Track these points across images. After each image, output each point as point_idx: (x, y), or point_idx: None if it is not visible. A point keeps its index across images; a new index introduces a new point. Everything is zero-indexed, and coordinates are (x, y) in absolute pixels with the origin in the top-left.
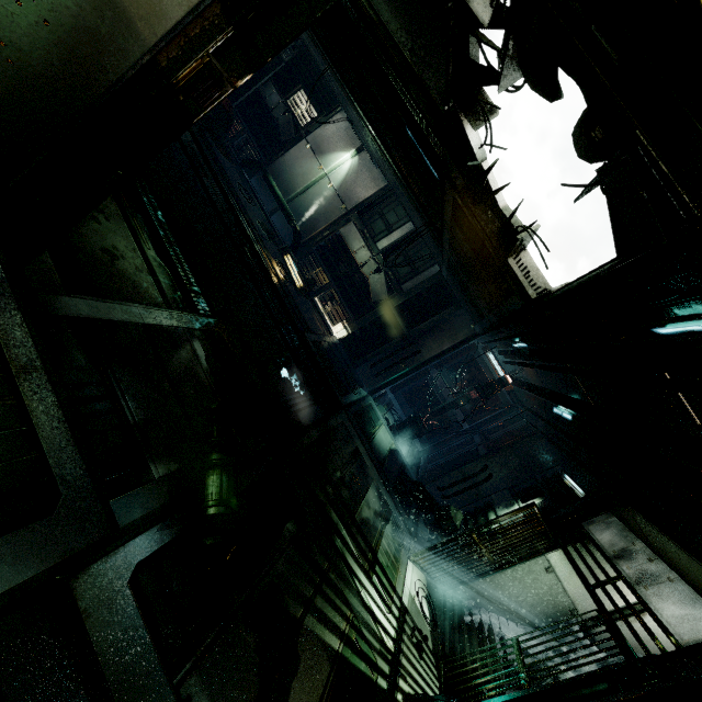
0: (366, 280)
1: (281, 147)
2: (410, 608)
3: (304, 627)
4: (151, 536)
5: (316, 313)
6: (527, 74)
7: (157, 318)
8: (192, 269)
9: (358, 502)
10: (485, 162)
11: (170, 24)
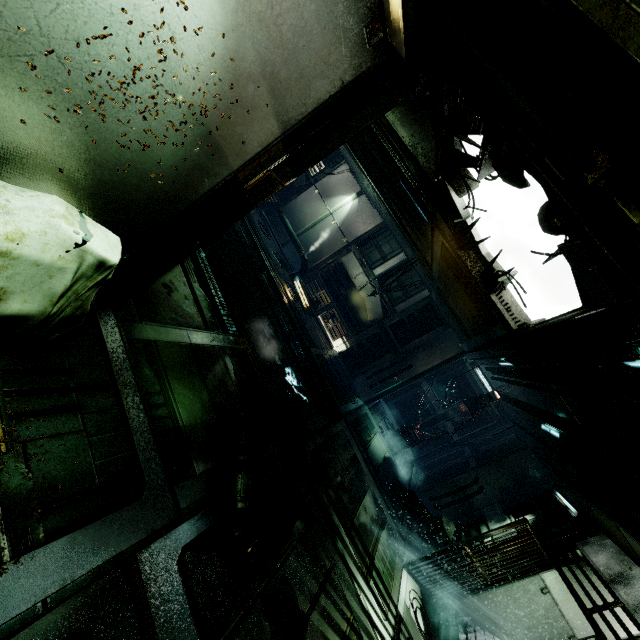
0: (364, 301)
1: (294, 192)
2: (405, 618)
3: (310, 623)
4: (193, 524)
5: (319, 329)
6: (499, 173)
7: (200, 339)
8: (224, 296)
9: (356, 507)
10: (468, 219)
11: (249, 157)
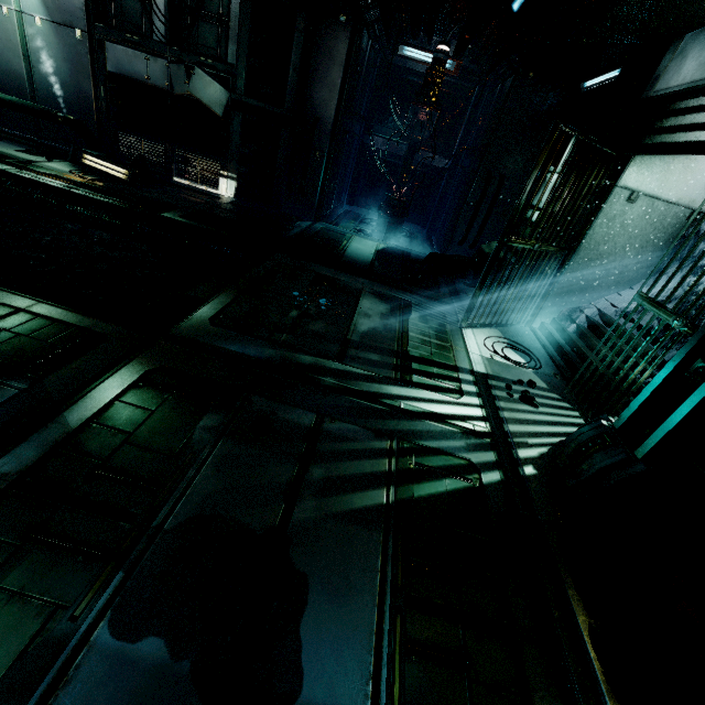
0: (193, 100)
1: None
2: (492, 370)
3: (297, 527)
4: None
5: (181, 191)
6: None
7: None
8: None
9: (345, 323)
10: None
11: None
